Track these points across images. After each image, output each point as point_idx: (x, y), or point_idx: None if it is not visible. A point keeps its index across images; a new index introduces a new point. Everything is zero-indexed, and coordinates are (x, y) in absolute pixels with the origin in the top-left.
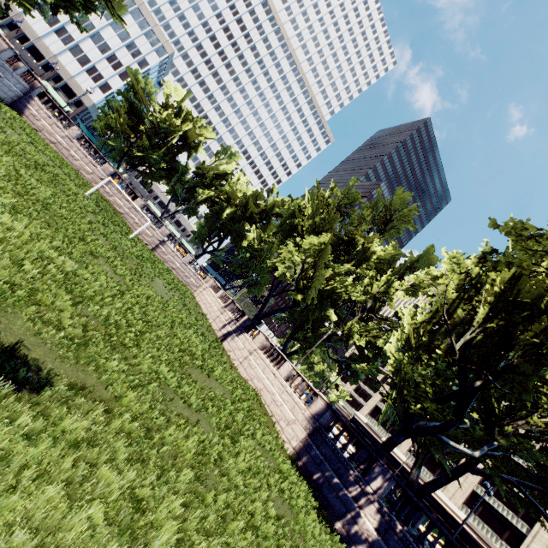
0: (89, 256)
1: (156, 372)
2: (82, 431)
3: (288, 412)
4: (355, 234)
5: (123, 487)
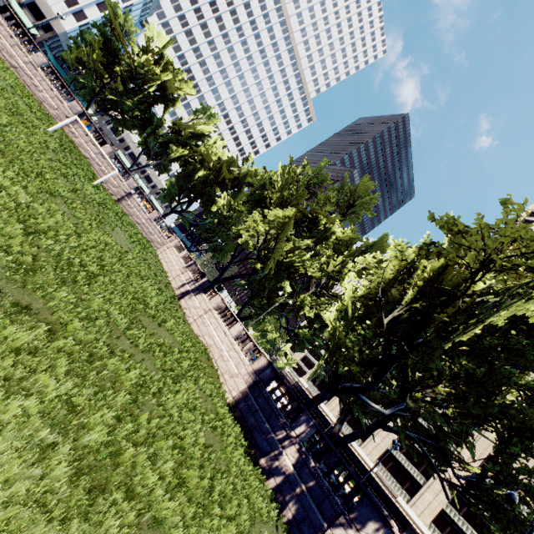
0: (46, 193)
1: (106, 312)
2: (24, 342)
3: (233, 367)
4: (319, 213)
5: (60, 392)
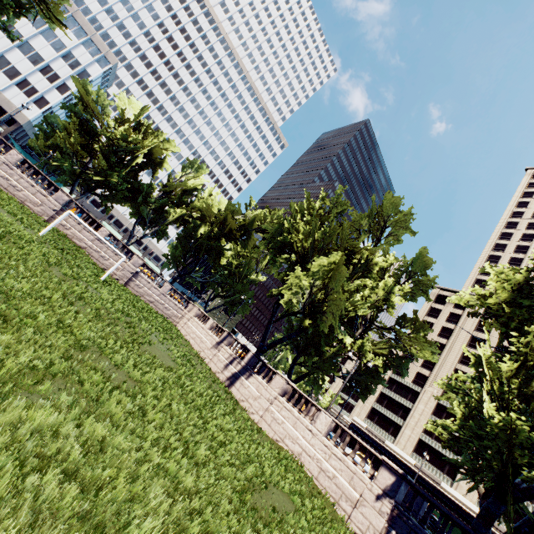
0: (74, 350)
1: None
2: None
3: (347, 487)
4: (358, 247)
5: None
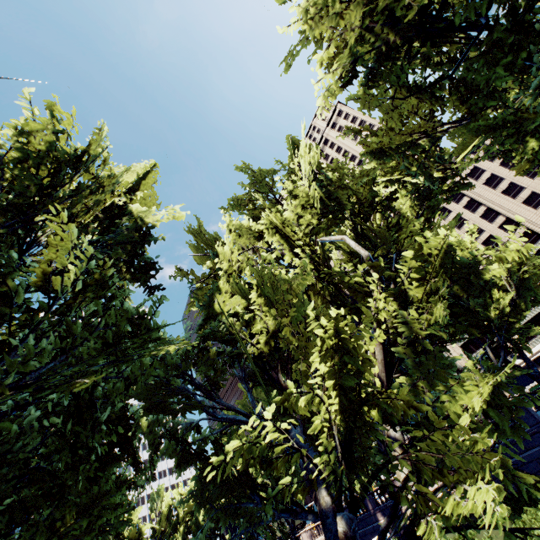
0: None
1: None
2: None
3: None
4: None
5: None
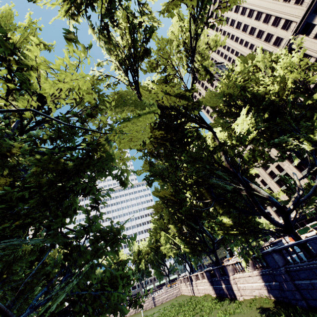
0: None
1: None
2: None
3: (208, 287)
4: None
5: None
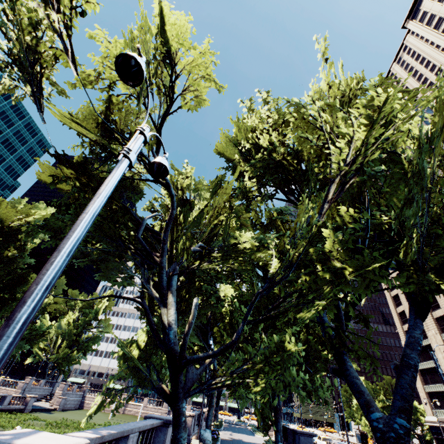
0: None
1: None
2: None
3: None
4: None
5: None
